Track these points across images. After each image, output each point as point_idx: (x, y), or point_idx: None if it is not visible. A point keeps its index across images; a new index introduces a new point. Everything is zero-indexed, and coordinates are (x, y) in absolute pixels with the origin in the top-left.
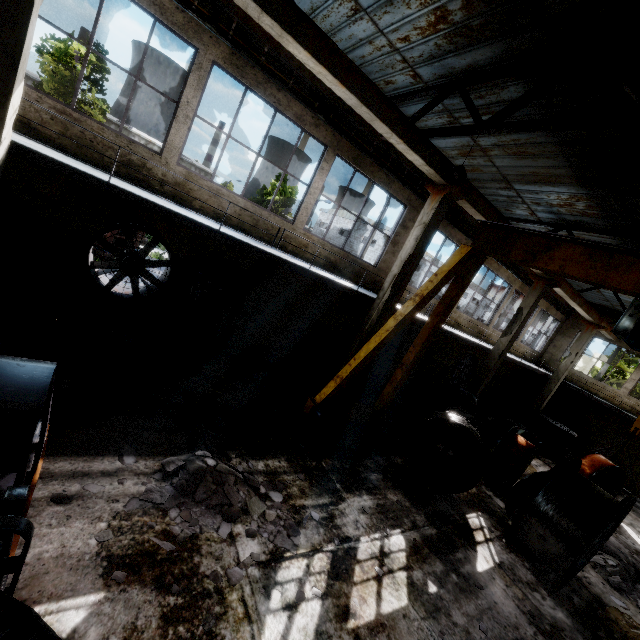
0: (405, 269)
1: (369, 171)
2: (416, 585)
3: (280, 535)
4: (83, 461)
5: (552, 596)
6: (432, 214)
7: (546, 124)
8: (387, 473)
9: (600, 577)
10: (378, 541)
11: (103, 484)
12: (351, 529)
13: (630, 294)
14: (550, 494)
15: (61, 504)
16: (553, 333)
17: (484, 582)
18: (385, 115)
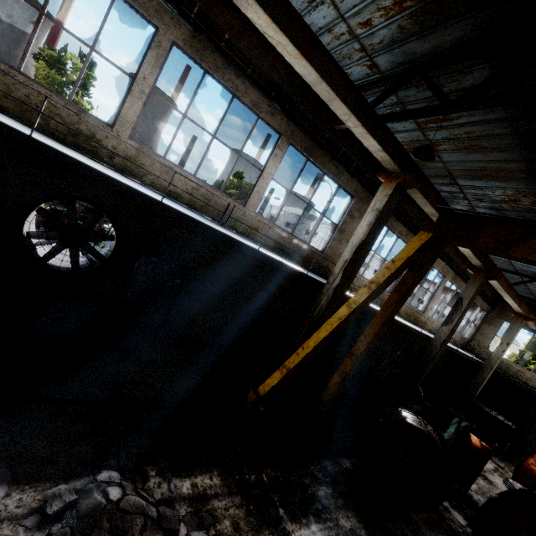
0: (357, 255)
1: (320, 161)
2: None
3: None
4: None
5: None
6: (386, 200)
7: None
8: (336, 484)
9: None
10: None
11: None
12: None
13: None
14: None
15: None
16: (480, 321)
17: None
18: (345, 94)
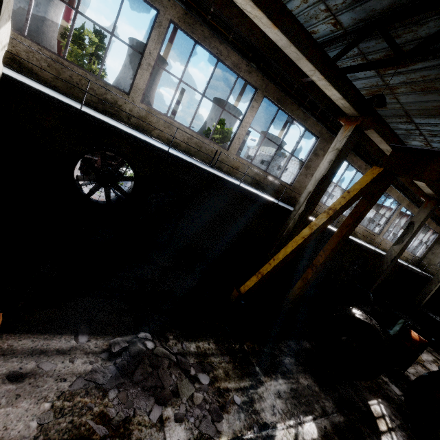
0: (319, 187)
1: (290, 109)
2: None
3: (205, 420)
4: (43, 339)
5: None
6: (345, 141)
7: None
8: (298, 357)
9: None
10: (293, 429)
11: (56, 362)
12: (268, 415)
13: None
14: None
15: (14, 382)
16: (432, 243)
17: None
18: (310, 54)
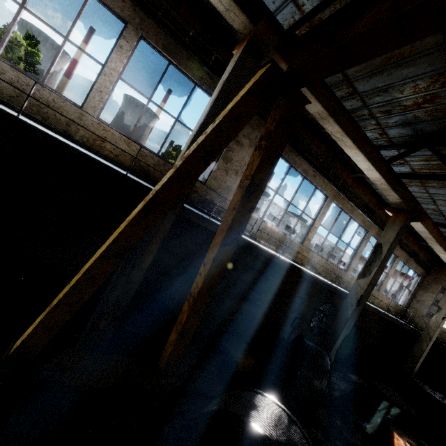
0: None
1: (187, 66)
2: None
3: None
4: None
5: None
6: (232, 66)
7: None
8: None
9: None
10: None
11: None
12: None
13: None
14: None
15: None
16: (415, 287)
17: None
18: None
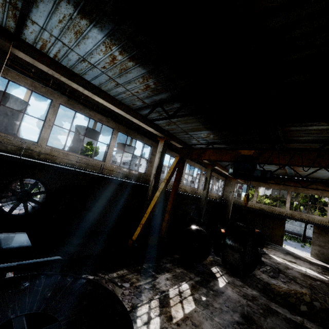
0: (157, 170)
1: (133, 135)
2: (197, 299)
3: (133, 299)
4: None
5: (250, 287)
6: (162, 148)
7: (188, 115)
8: (173, 262)
9: (266, 275)
10: (177, 288)
11: None
12: (164, 287)
13: (229, 161)
14: (229, 236)
15: None
16: (223, 186)
17: (223, 290)
18: (136, 116)
